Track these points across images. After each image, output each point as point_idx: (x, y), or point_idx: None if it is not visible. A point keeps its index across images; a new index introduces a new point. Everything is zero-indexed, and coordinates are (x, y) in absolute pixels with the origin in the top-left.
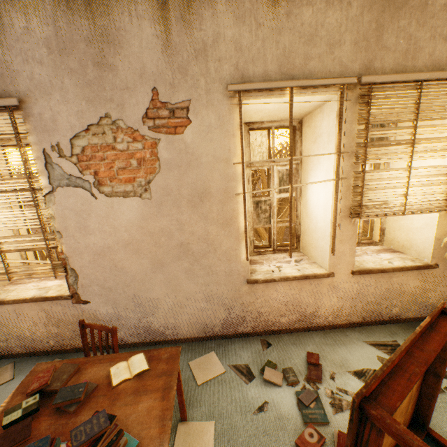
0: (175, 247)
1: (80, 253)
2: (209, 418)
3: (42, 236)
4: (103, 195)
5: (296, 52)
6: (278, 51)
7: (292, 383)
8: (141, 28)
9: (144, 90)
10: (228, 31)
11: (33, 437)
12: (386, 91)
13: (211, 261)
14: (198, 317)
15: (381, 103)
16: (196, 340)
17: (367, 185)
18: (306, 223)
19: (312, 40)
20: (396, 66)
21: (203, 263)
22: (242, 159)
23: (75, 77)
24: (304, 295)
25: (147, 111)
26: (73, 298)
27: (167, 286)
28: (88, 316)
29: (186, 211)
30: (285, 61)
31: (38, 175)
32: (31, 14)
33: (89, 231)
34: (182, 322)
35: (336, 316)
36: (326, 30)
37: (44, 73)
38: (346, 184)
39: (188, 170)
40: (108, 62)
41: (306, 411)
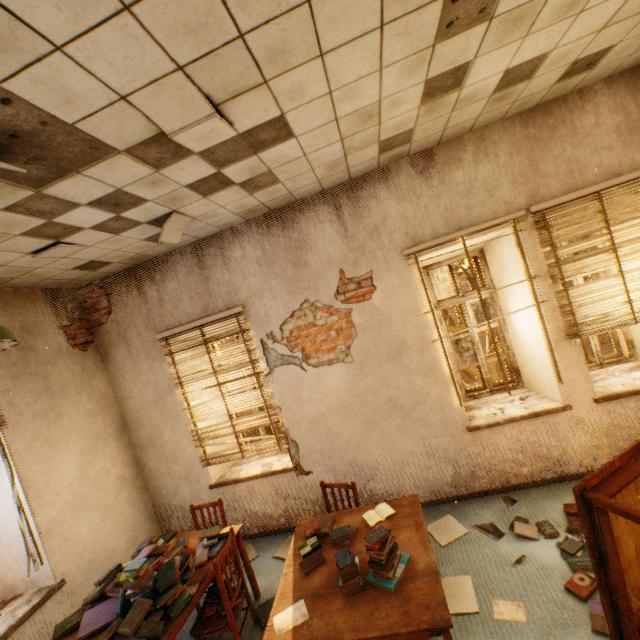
0: (383, 404)
1: (298, 423)
2: (463, 573)
3: (265, 413)
4: (311, 367)
5: (457, 206)
6: (440, 211)
7: (551, 535)
8: (323, 230)
9: (333, 273)
10: (393, 210)
11: (328, 561)
12: (561, 211)
13: (423, 413)
14: (422, 477)
15: (560, 222)
16: (426, 505)
17: (575, 302)
18: (520, 353)
19: (470, 193)
20: (564, 187)
21: (415, 416)
22: (431, 308)
23: (279, 278)
24: (541, 437)
25: (338, 289)
26: (296, 470)
27: (383, 446)
28: (311, 487)
29: (387, 366)
30: (449, 217)
31: (259, 361)
32: (246, 245)
33: (303, 402)
34: (406, 484)
35: (593, 459)
36: (480, 181)
37: (257, 282)
38: (549, 305)
39: (381, 329)
40: (302, 261)
41: (573, 559)
